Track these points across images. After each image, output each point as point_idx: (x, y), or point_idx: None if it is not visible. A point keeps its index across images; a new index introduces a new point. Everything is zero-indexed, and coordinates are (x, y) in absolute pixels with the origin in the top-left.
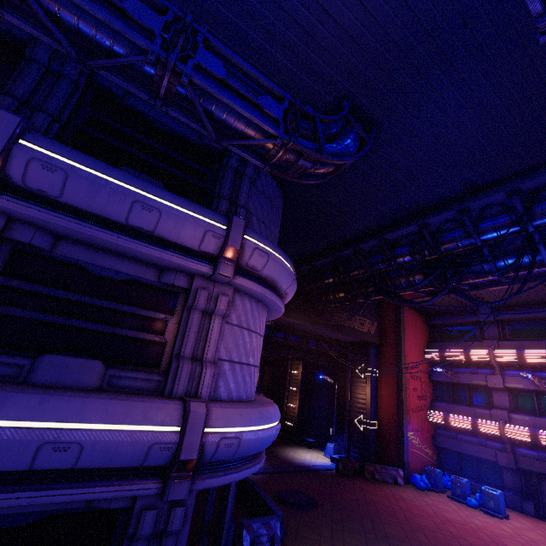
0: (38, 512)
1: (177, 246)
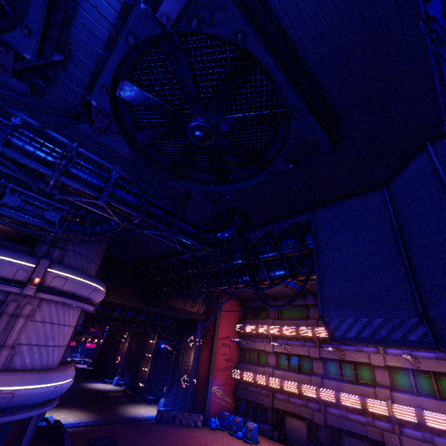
0: None
1: None
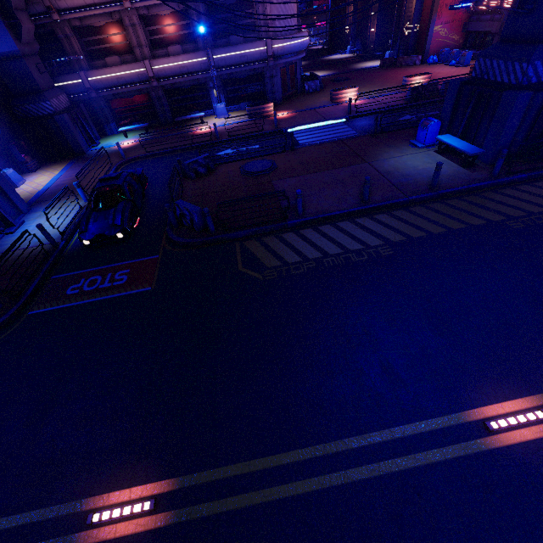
0: (246, 75)
1: None
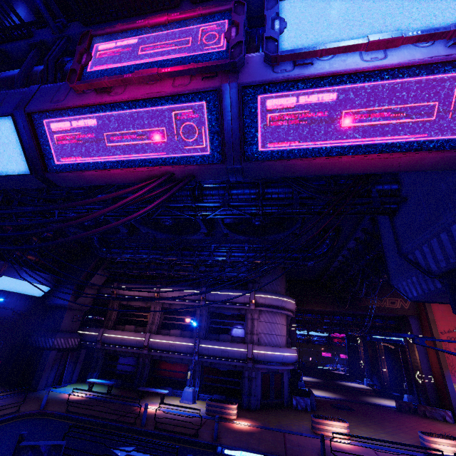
0: (226, 368)
1: (239, 303)
